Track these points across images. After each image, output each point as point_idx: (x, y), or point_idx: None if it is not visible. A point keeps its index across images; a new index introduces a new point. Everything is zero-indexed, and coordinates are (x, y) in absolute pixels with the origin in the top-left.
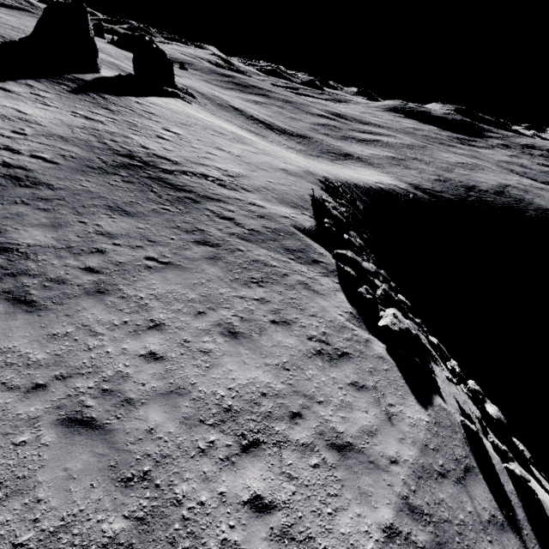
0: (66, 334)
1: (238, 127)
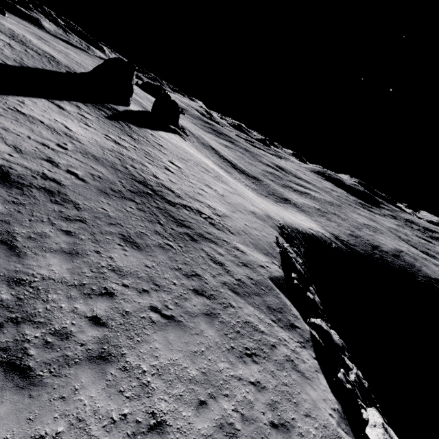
0: (55, 436)
1: (213, 163)
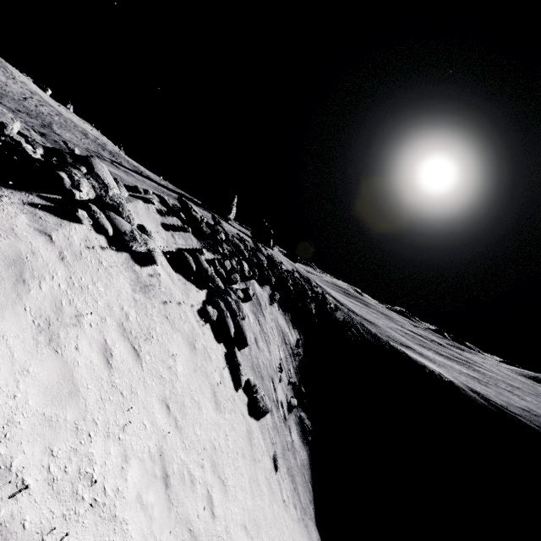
0: None
1: None
